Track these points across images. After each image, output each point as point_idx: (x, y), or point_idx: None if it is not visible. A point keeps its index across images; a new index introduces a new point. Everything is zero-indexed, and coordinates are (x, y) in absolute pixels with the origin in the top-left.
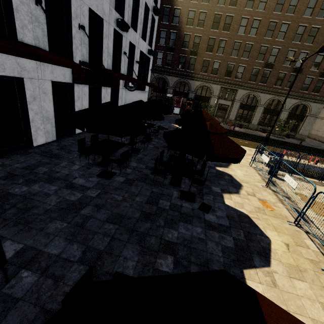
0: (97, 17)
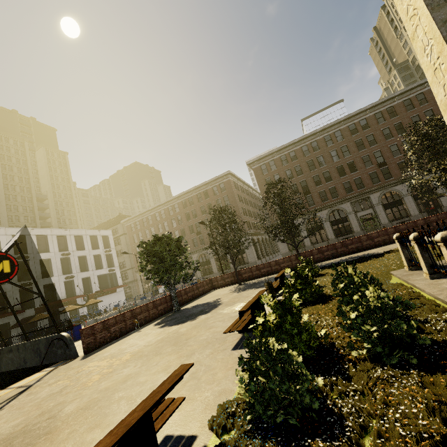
0: (52, 283)
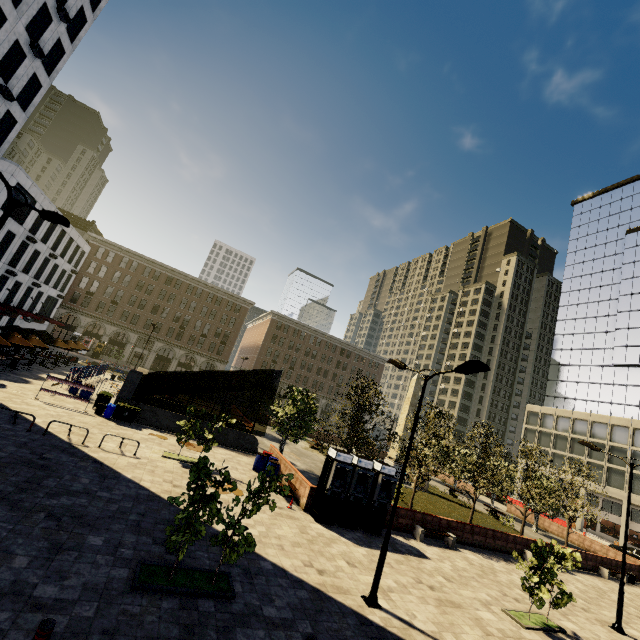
0: (19, 282)
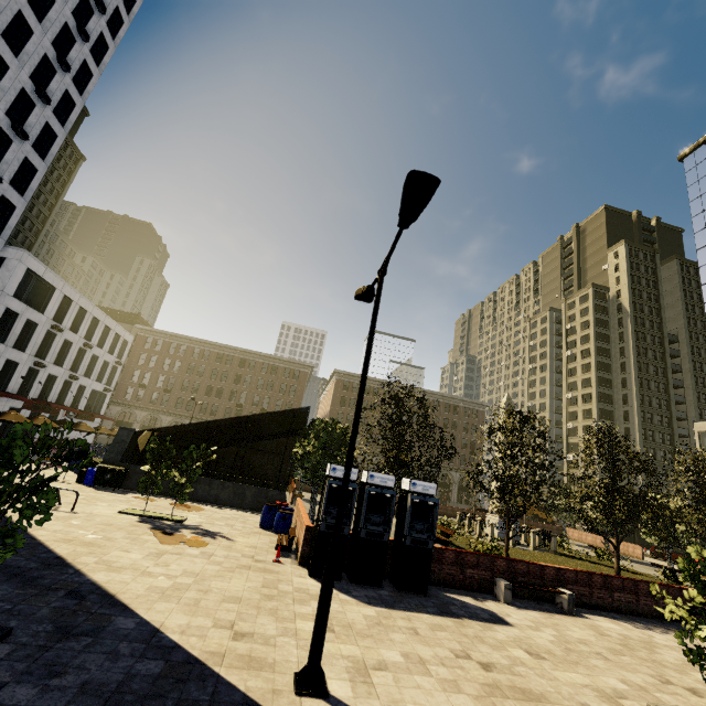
0: (54, 375)
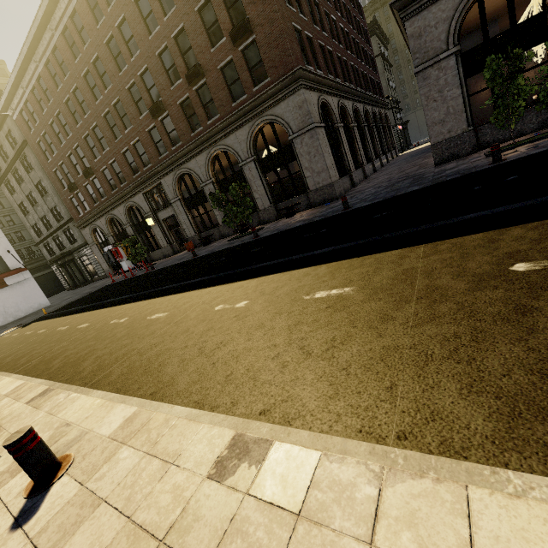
0: None
